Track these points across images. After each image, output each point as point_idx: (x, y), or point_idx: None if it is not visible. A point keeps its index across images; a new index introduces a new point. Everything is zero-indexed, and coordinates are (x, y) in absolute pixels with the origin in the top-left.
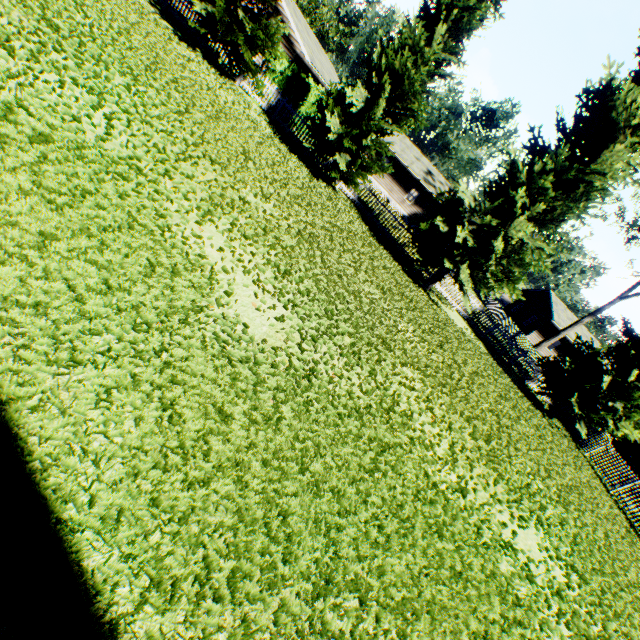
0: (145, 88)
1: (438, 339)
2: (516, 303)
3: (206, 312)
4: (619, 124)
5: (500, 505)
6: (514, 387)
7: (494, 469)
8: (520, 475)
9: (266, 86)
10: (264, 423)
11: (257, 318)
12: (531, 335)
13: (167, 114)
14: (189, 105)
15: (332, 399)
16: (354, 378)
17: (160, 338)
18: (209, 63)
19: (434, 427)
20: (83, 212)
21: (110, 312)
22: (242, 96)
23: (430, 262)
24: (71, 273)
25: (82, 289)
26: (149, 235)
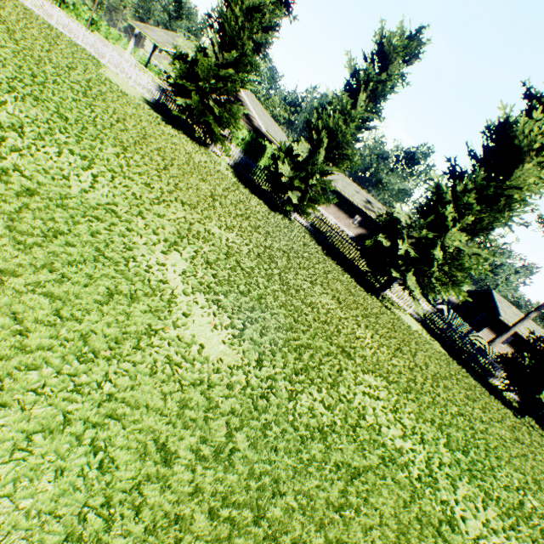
0: (132, 155)
1: (396, 343)
2: (462, 303)
3: (161, 335)
4: (523, 148)
5: (496, 536)
6: (478, 385)
7: (479, 487)
8: (509, 491)
9: (232, 149)
10: (214, 458)
11: (214, 336)
12: (483, 332)
13: (148, 171)
14: (168, 164)
15: (292, 419)
16: (315, 392)
17: (105, 367)
18: (188, 137)
19: (406, 441)
20: (51, 249)
21: (55, 343)
22: (213, 157)
23: (378, 272)
24: (22, 306)
25: (30, 321)
26: (113, 266)
